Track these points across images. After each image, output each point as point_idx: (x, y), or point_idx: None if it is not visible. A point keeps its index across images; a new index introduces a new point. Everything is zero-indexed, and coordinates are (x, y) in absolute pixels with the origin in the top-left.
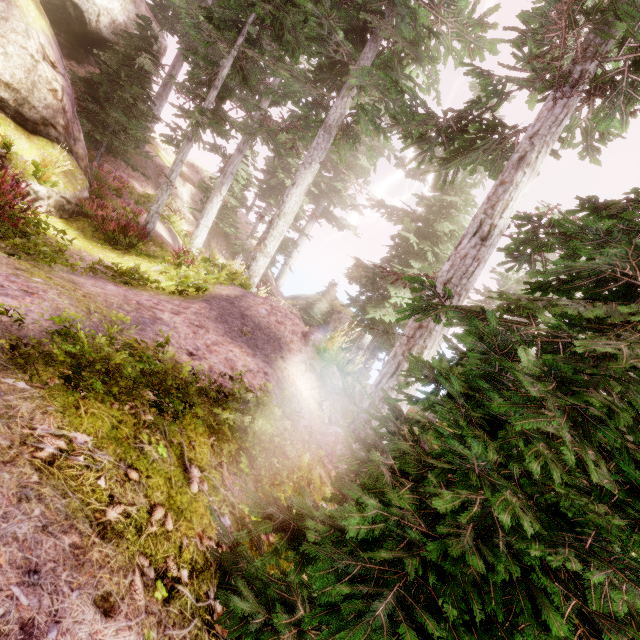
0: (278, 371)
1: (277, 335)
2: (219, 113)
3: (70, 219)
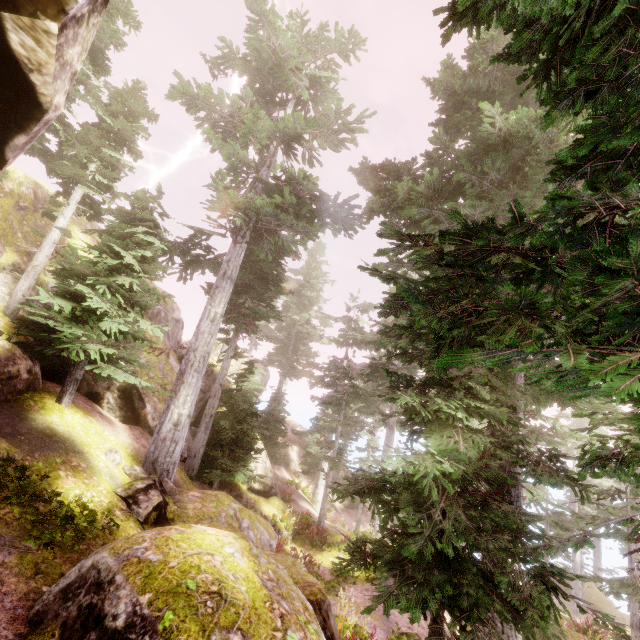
0: None
1: None
2: (341, 448)
3: (294, 540)
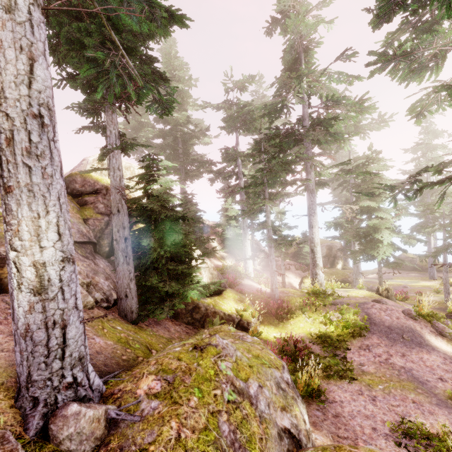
0: (438, 349)
1: (408, 326)
2: (274, 226)
3: (261, 321)
